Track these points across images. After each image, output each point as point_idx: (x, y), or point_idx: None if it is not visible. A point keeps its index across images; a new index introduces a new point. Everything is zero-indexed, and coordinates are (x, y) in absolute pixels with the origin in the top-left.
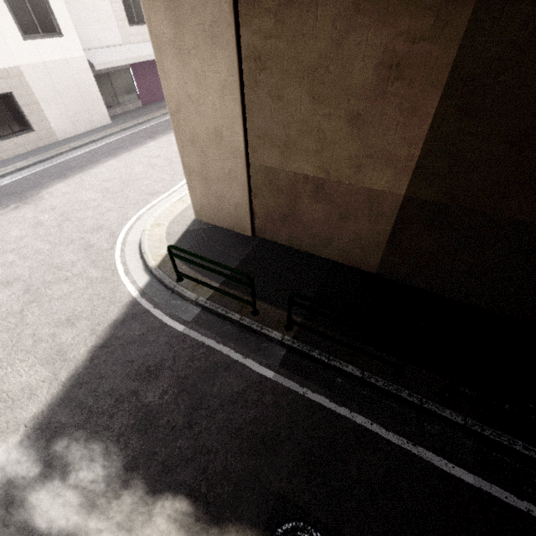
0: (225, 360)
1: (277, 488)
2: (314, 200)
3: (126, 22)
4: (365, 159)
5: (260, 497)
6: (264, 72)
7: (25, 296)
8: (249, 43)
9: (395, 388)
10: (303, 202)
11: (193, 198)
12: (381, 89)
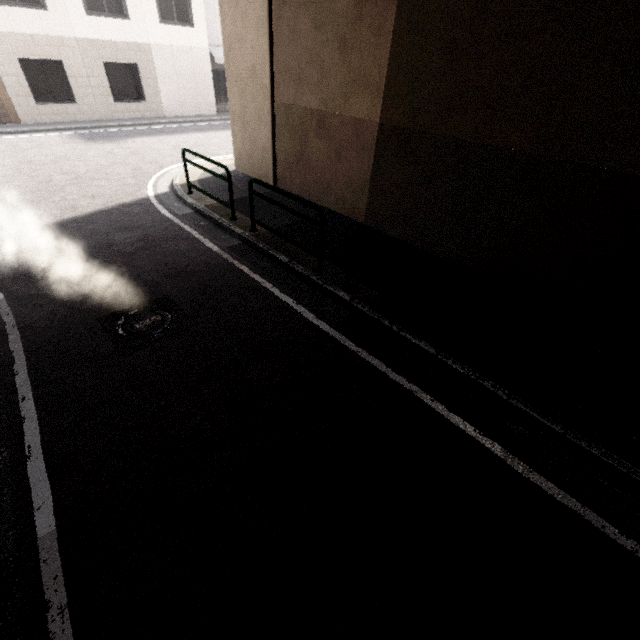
0: (188, 236)
1: (167, 292)
2: (318, 137)
3: None
4: (351, 86)
5: (151, 292)
6: (285, 6)
7: (73, 181)
8: None
9: (310, 273)
10: (310, 141)
11: (235, 145)
12: (358, 11)
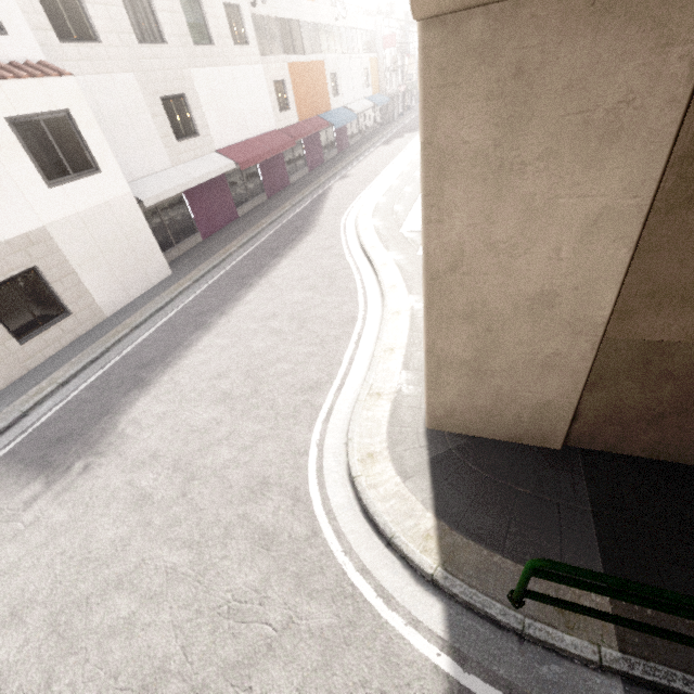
0: None
1: None
2: None
3: (173, 137)
4: None
5: None
6: None
7: None
8: None
9: None
10: None
11: (435, 399)
12: None
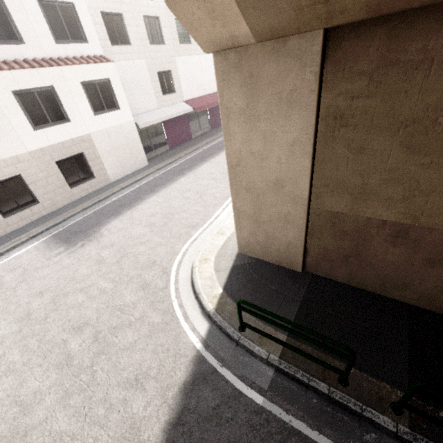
0: None
1: None
2: (390, 244)
3: (161, 93)
4: None
5: None
6: (344, 128)
7: (94, 344)
8: (331, 104)
9: None
10: (374, 245)
11: (240, 235)
12: None
